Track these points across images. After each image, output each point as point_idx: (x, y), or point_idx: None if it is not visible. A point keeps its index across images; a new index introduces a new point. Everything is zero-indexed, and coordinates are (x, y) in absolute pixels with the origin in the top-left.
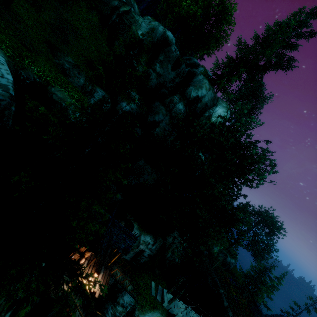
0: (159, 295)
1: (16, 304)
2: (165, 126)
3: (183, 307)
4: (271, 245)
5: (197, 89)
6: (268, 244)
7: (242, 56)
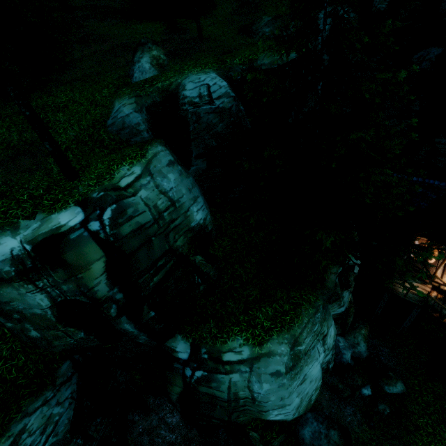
0: None
1: (350, 287)
2: None
3: None
4: None
5: None
6: None
7: None
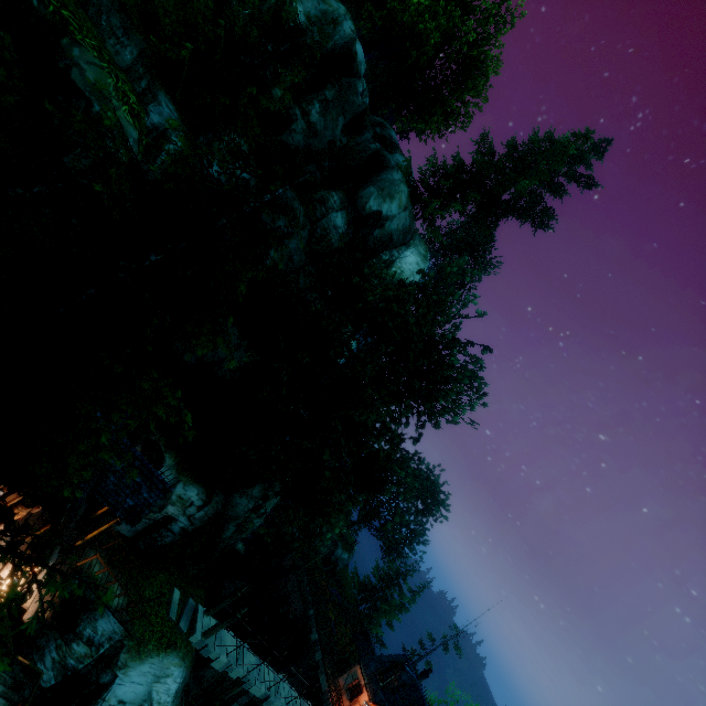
0: (185, 619)
1: None
2: (293, 251)
3: (232, 644)
4: (419, 532)
5: (383, 198)
6: (415, 531)
7: (482, 169)
